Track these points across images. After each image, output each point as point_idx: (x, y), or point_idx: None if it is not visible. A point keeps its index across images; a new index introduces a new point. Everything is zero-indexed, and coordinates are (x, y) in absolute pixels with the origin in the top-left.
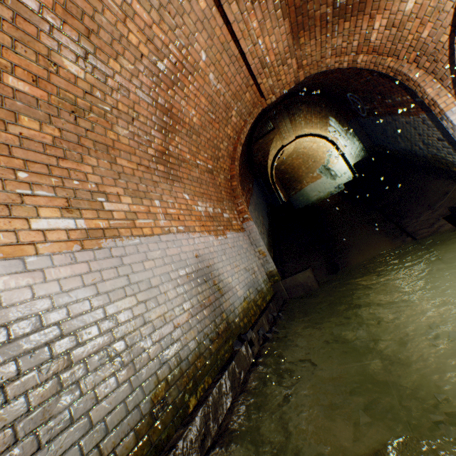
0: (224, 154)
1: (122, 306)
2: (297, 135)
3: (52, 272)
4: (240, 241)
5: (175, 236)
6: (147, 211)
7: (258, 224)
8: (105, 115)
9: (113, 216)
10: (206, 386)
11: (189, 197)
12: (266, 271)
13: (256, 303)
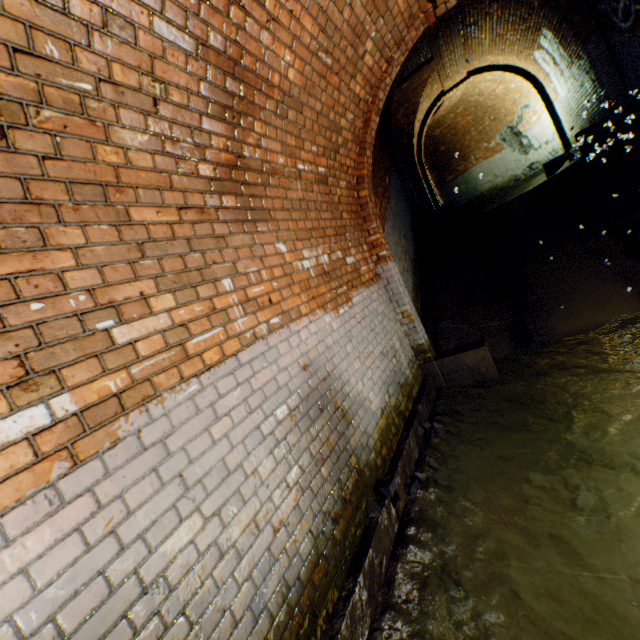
0: (348, 139)
1: (174, 548)
2: (471, 68)
3: (5, 560)
4: (373, 303)
5: (266, 342)
6: (209, 310)
7: (399, 256)
8: (81, 105)
9: (137, 355)
10: (331, 608)
11: (286, 248)
12: (413, 343)
13: (399, 409)
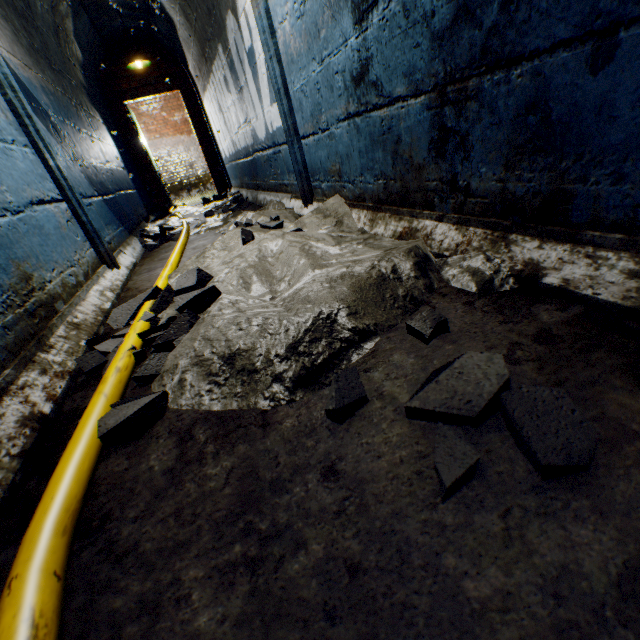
0: None
1: None
2: None
3: None
4: None
5: (153, 142)
6: None
7: None
8: None
9: None
10: None
11: (167, 114)
12: None
13: None
